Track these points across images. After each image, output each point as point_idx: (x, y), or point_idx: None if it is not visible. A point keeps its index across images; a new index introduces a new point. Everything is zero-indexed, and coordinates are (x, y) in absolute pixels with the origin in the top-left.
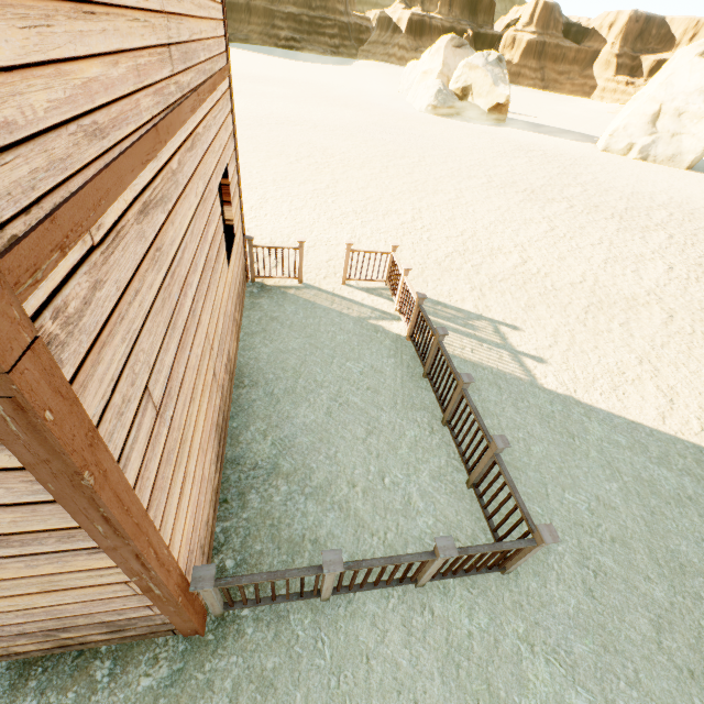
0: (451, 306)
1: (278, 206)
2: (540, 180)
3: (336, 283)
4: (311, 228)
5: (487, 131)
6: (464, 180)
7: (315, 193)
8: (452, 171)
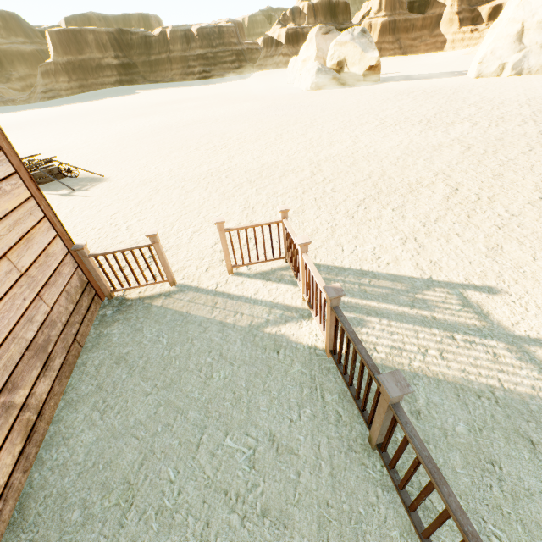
0: (382, 274)
1: (168, 193)
2: (431, 111)
3: (220, 274)
4: (200, 209)
5: (367, 89)
6: (357, 128)
7: (209, 172)
8: (343, 123)
